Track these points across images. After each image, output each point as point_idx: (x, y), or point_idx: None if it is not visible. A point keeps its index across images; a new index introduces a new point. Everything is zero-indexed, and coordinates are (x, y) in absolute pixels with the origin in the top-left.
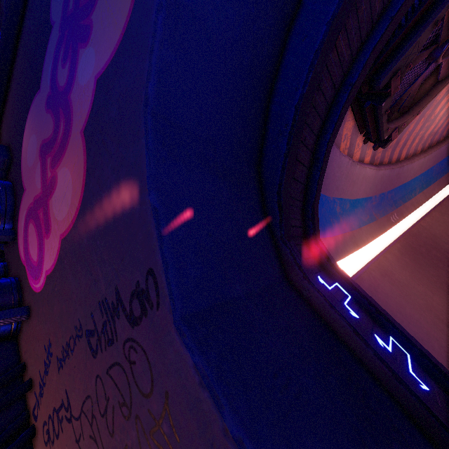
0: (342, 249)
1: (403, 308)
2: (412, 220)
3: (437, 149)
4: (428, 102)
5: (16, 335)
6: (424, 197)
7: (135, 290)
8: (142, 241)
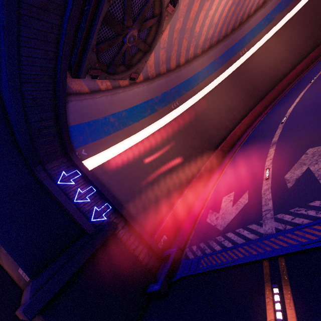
0: (111, 142)
1: (140, 163)
2: (193, 101)
3: (215, 48)
4: (149, 54)
5: None
6: (204, 84)
7: None
8: None
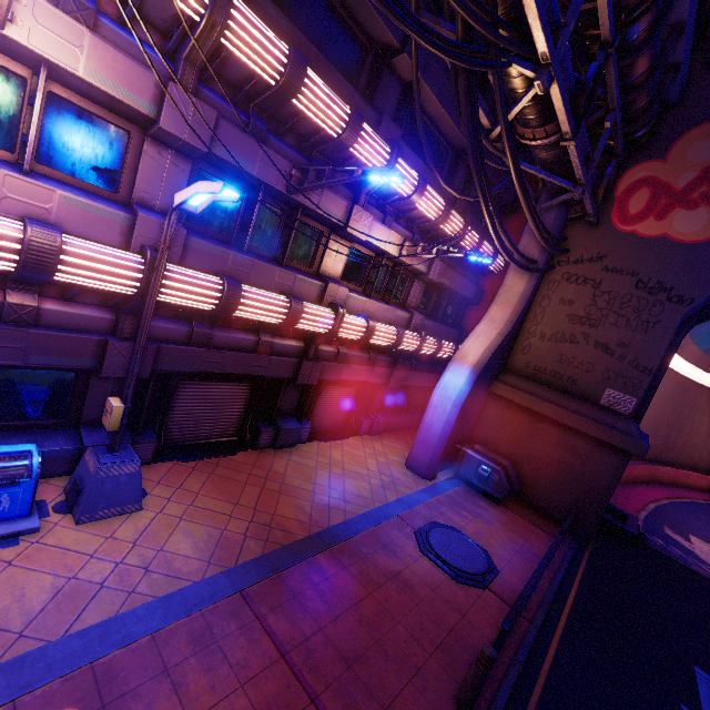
0: None
1: None
2: None
3: None
4: None
5: (570, 220)
6: None
7: (680, 296)
8: (701, 291)
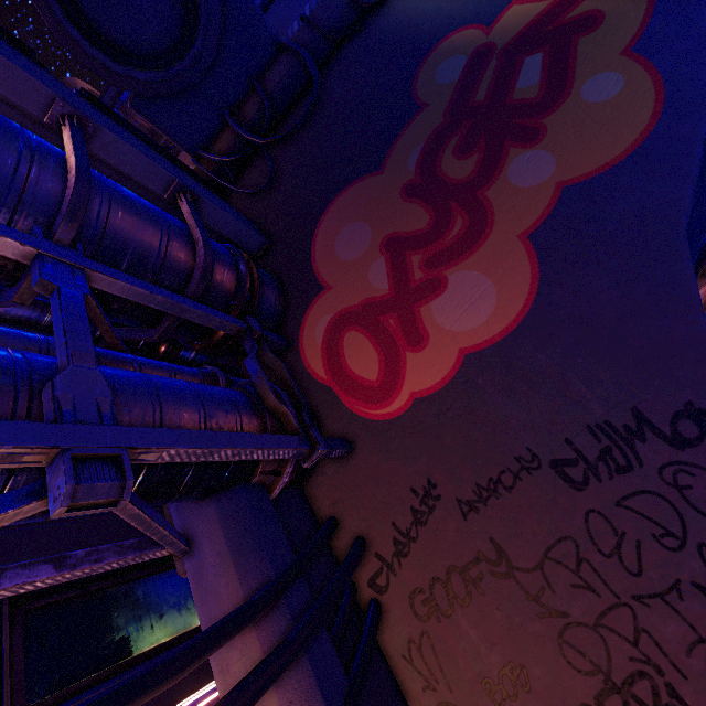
0: None
1: None
2: None
3: None
4: None
5: (303, 480)
6: None
7: (682, 411)
8: (696, 361)
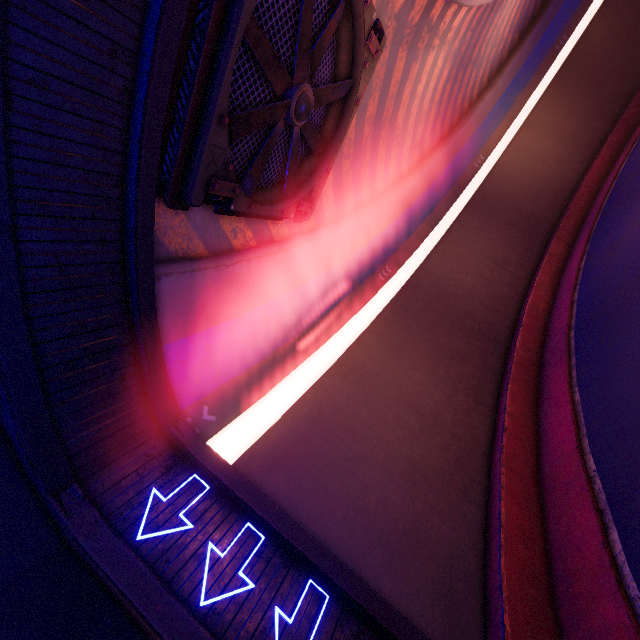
0: (272, 375)
1: (355, 419)
2: (416, 263)
3: (431, 160)
4: (333, 155)
5: None
6: (427, 227)
7: None
8: None
